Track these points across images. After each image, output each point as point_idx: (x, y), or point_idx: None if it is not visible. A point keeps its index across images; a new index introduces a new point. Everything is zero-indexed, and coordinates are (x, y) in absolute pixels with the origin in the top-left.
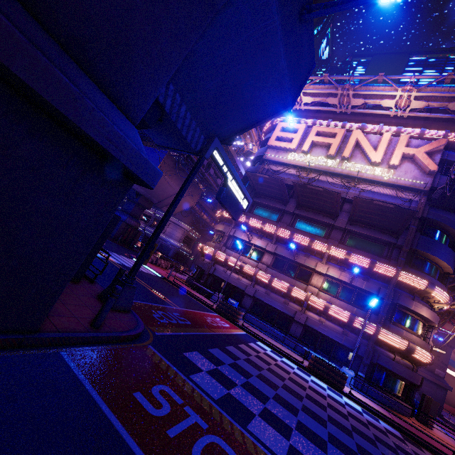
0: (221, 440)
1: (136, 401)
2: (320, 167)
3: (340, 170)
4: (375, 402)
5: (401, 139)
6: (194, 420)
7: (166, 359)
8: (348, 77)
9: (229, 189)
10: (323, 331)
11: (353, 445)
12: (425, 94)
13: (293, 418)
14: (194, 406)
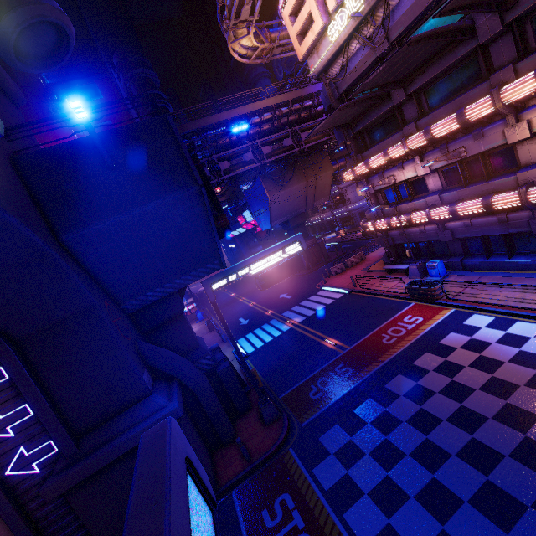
0: None
1: (261, 518)
2: None
3: None
4: None
5: None
6: (295, 523)
7: (298, 458)
8: None
9: (261, 272)
10: None
11: (534, 492)
12: None
13: (424, 478)
14: (301, 507)
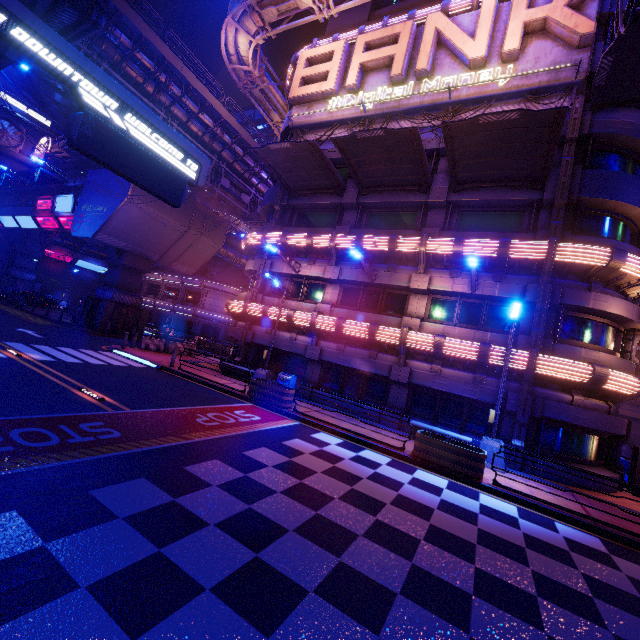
0: None
1: None
2: (384, 106)
3: (418, 99)
4: (550, 483)
5: None
6: None
7: None
8: None
9: (103, 119)
10: (442, 386)
11: None
12: None
13: None
14: None
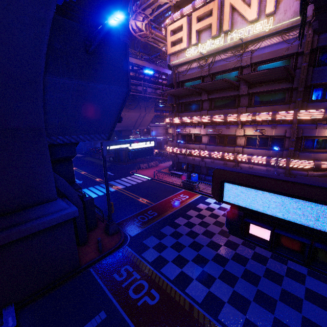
0: (144, 281)
1: (113, 277)
2: (211, 51)
3: (227, 44)
4: None
5: None
6: (135, 276)
7: (132, 250)
8: None
9: (133, 149)
10: None
11: (231, 255)
12: None
13: (194, 254)
14: (137, 270)
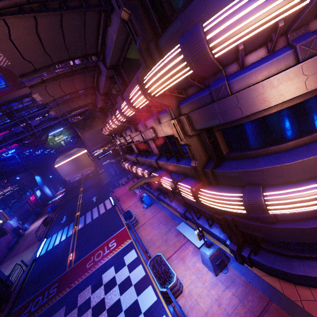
0: None
1: None
2: None
3: None
4: (260, 284)
5: None
6: None
7: None
8: None
9: None
10: (186, 200)
11: None
12: None
13: None
14: None
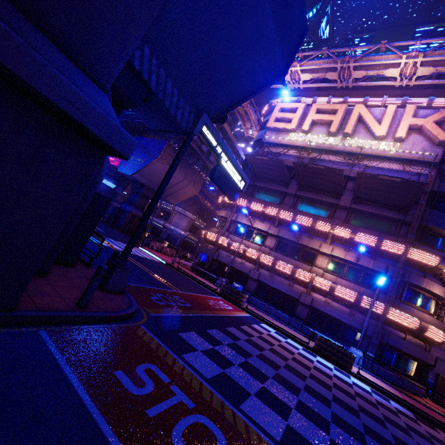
0: (208, 420)
1: (115, 379)
2: (322, 146)
3: (342, 147)
4: (386, 382)
5: (407, 110)
6: (180, 399)
7: (157, 339)
8: (348, 48)
9: (223, 168)
10: (330, 312)
11: (359, 425)
12: (433, 58)
13: (293, 398)
14: (182, 385)
